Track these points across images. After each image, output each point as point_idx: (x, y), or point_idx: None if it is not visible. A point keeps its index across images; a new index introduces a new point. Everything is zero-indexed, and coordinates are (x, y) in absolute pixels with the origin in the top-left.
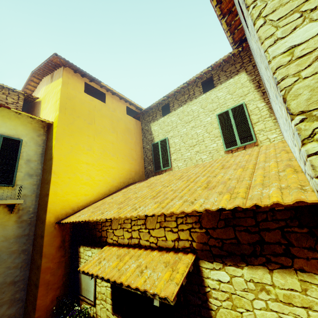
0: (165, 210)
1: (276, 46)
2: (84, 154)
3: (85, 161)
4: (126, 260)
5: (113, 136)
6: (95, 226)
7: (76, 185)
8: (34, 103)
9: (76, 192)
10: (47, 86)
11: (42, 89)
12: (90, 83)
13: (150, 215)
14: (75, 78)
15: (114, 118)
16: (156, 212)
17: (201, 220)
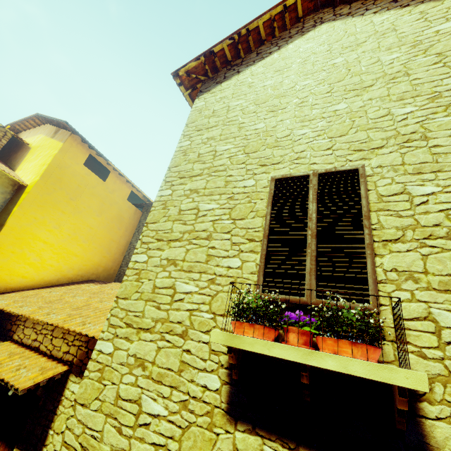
0: (61, 323)
1: (134, 256)
2: (46, 231)
3: (44, 238)
4: (14, 358)
5: (95, 220)
6: (10, 317)
7: (17, 263)
8: (22, 143)
9: (13, 270)
10: (46, 137)
11: (39, 136)
12: (97, 156)
13: (51, 324)
14: (80, 147)
15: (108, 200)
16: (55, 323)
17: (90, 341)
